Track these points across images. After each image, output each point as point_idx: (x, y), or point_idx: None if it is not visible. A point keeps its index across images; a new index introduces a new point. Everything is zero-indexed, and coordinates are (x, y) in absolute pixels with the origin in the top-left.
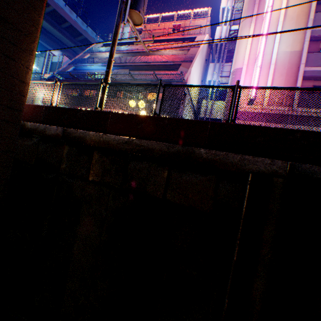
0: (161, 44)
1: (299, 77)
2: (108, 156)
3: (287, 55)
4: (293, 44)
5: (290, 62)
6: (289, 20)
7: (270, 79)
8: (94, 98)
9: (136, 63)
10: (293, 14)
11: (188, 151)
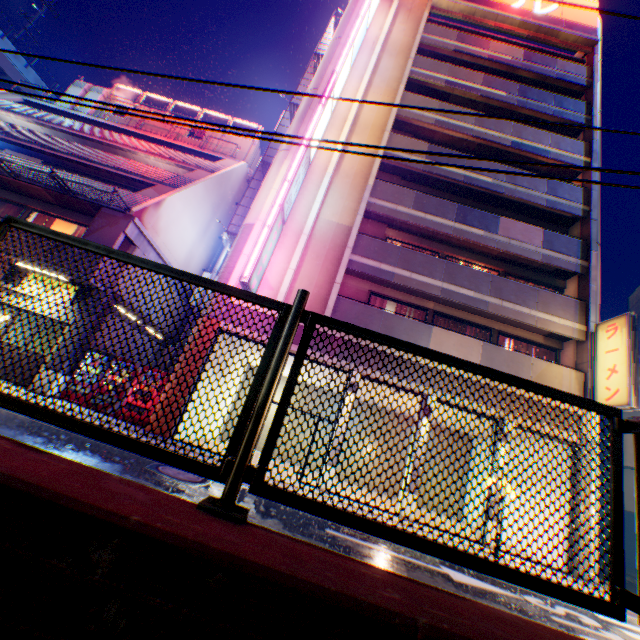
0: (148, 144)
1: (342, 269)
2: None
3: (332, 227)
4: (344, 213)
5: (335, 240)
6: (343, 177)
7: (296, 258)
8: None
9: (59, 151)
10: (351, 171)
11: None
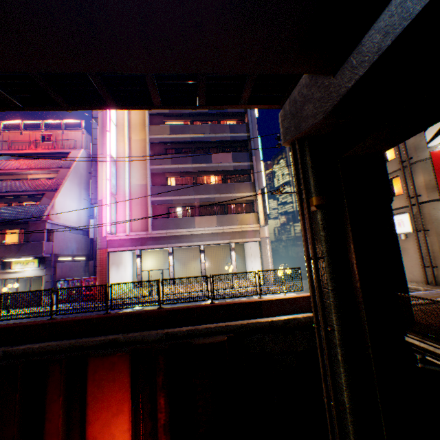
0: (25, 162)
1: (149, 207)
2: None
3: (139, 187)
4: (142, 178)
5: (142, 193)
6: (135, 159)
7: (128, 210)
8: None
9: None
10: (137, 154)
11: None
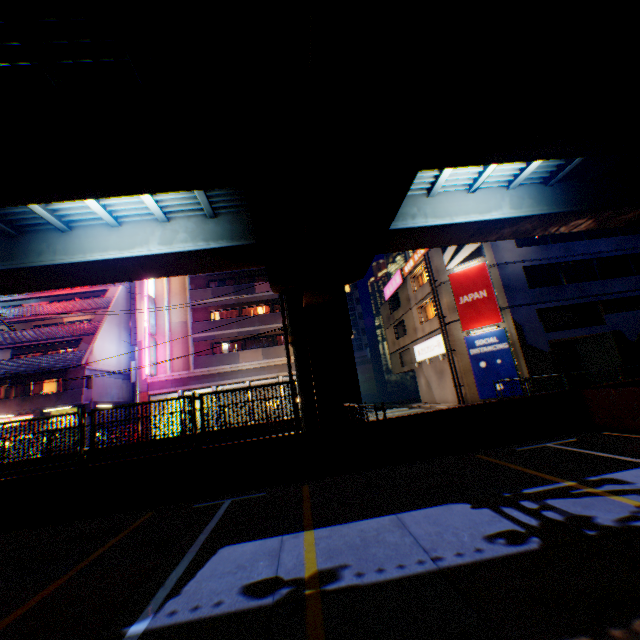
0: (60, 305)
1: (191, 344)
2: None
3: (180, 324)
4: (183, 315)
5: (184, 330)
6: (175, 295)
7: (169, 349)
8: None
9: (21, 343)
10: (177, 290)
11: None
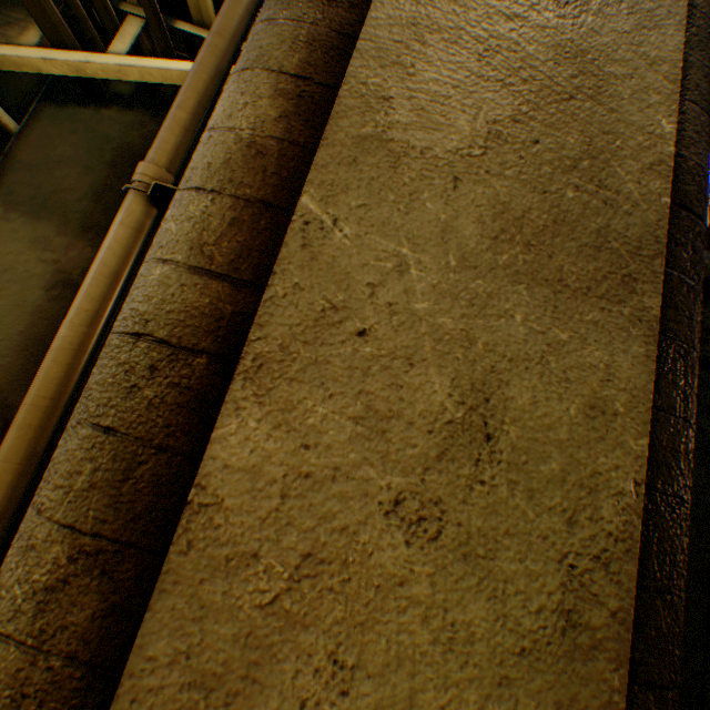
0: None
1: None
2: (704, 301)
3: None
4: None
5: None
6: None
7: None
8: None
9: None
10: None
11: None
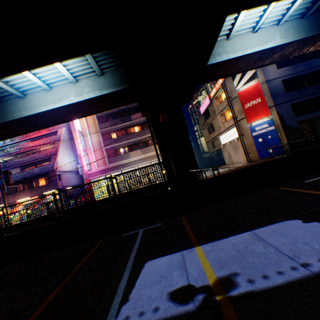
0: (37, 142)
1: (104, 152)
2: None
3: (97, 143)
4: (97, 138)
5: (99, 146)
6: (91, 128)
7: (94, 156)
8: (1, 198)
9: (23, 163)
10: (92, 125)
11: (38, 226)
